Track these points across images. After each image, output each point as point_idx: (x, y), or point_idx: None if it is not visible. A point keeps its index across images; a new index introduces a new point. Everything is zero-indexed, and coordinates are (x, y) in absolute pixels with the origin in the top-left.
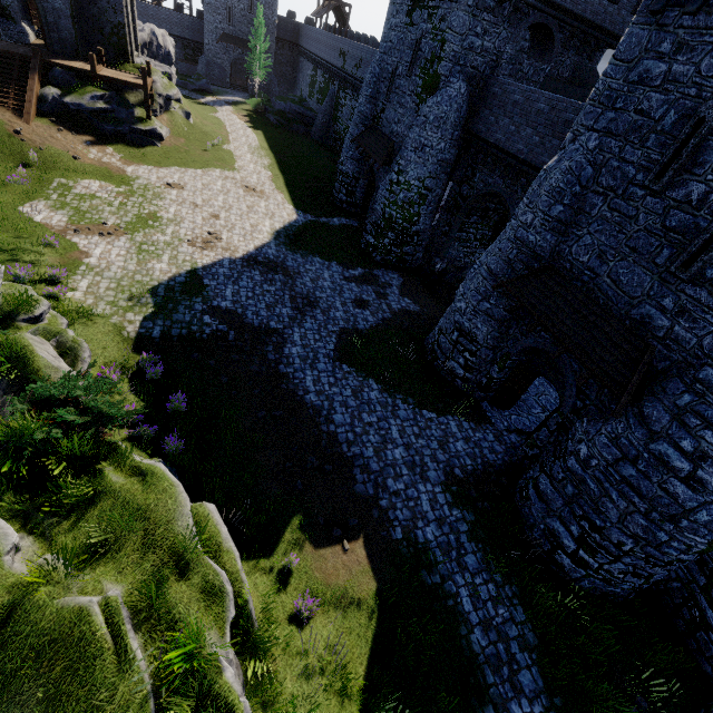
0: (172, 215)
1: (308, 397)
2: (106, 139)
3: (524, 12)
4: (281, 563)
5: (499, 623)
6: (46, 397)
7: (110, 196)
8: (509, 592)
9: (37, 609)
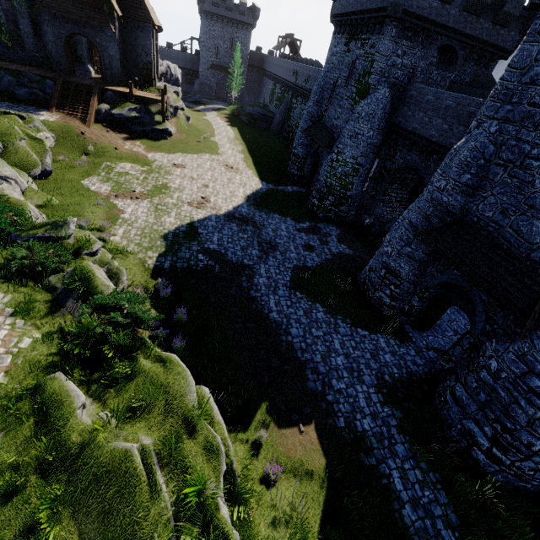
0: (177, 185)
1: (271, 314)
2: (136, 136)
3: (433, 38)
4: (253, 437)
5: (426, 502)
6: (103, 304)
7: (138, 173)
8: (433, 478)
9: (98, 448)
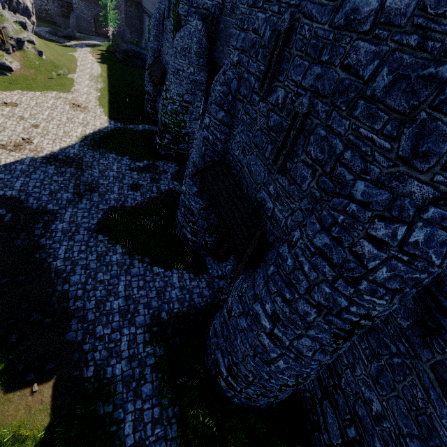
0: None
1: (55, 263)
2: None
3: None
4: None
5: (152, 442)
6: None
7: None
8: (171, 413)
9: None
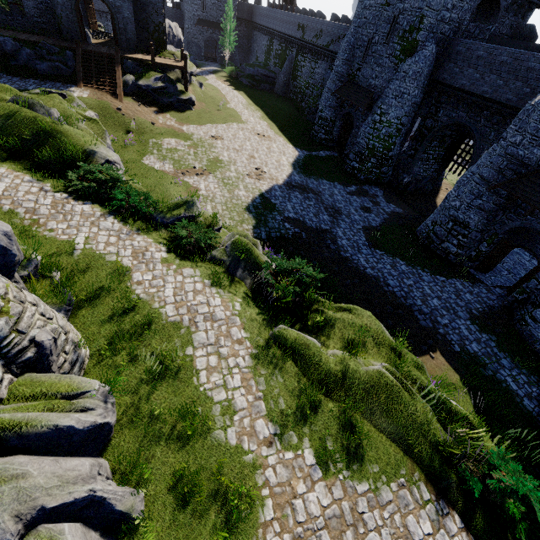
0: (227, 158)
1: (367, 270)
2: (164, 108)
3: None
4: None
5: (536, 395)
6: (282, 269)
7: (186, 148)
8: (534, 379)
9: (355, 372)
